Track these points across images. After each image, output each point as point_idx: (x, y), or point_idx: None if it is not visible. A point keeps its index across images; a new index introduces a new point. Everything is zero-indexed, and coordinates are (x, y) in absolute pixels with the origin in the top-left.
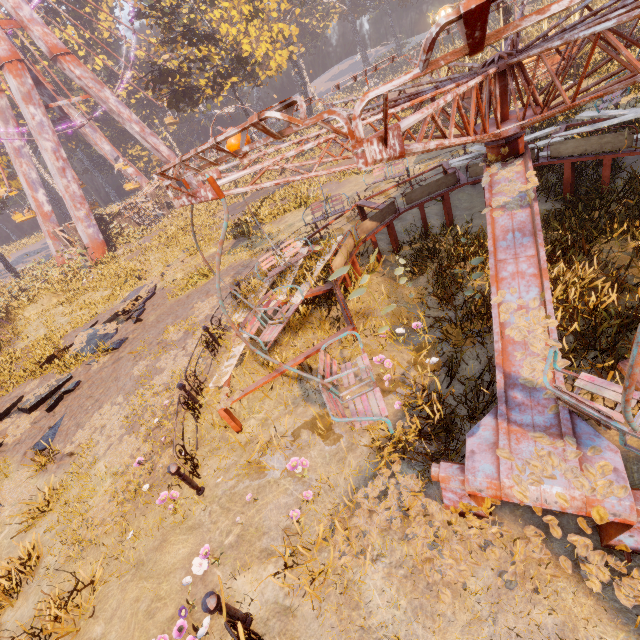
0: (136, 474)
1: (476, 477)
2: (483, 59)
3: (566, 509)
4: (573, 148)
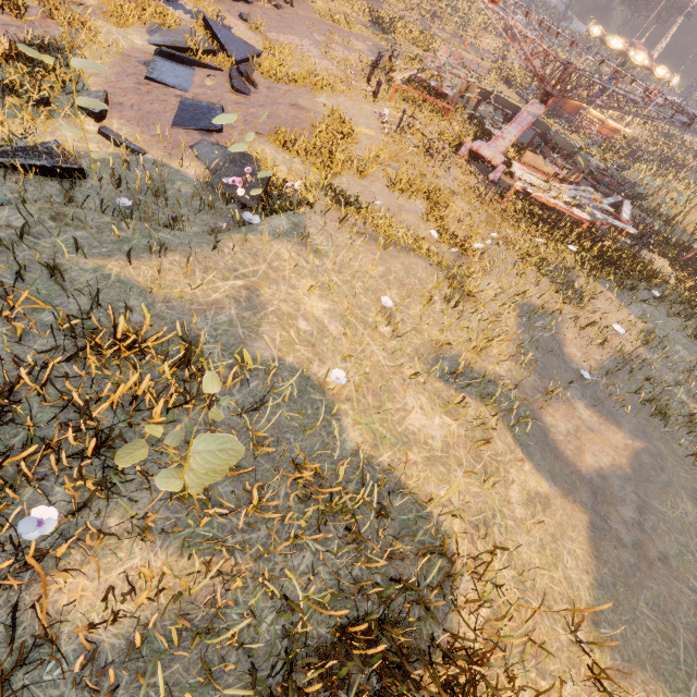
0: (340, 77)
1: (476, 144)
2: None
3: (489, 158)
4: (558, 140)
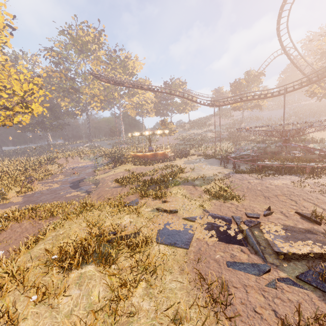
0: None
1: None
2: (119, 153)
3: None
4: (258, 151)
